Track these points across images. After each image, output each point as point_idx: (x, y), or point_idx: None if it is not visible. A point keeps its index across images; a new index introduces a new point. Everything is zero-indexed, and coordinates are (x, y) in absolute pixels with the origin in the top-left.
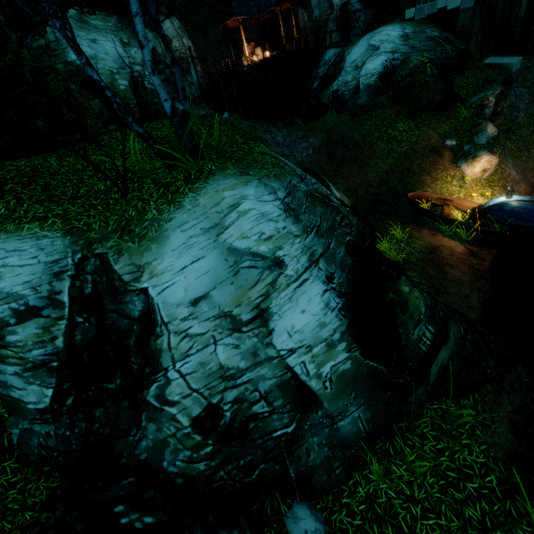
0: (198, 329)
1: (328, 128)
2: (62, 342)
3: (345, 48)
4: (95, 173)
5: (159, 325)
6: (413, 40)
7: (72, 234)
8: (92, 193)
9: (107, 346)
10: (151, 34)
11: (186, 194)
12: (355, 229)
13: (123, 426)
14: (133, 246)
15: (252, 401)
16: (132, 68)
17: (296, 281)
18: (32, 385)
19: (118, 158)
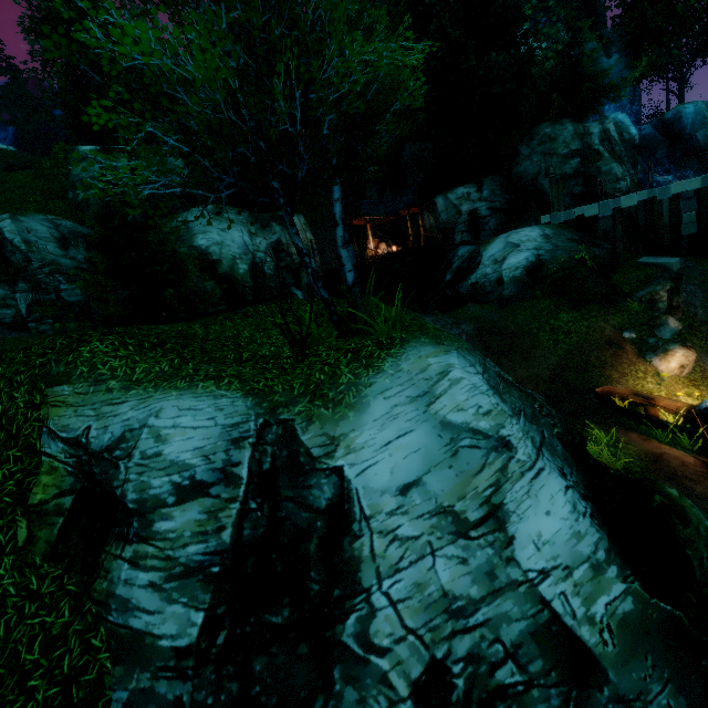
0: (408, 529)
1: (474, 317)
2: (229, 535)
3: (479, 246)
4: (252, 340)
5: (358, 520)
6: (555, 240)
7: (253, 395)
8: (258, 357)
9: (274, 552)
10: (278, 227)
11: (384, 359)
12: (558, 421)
13: (299, 693)
14: (327, 413)
15: (493, 661)
16: (255, 254)
17: (531, 469)
18: (175, 603)
19: (272, 328)
